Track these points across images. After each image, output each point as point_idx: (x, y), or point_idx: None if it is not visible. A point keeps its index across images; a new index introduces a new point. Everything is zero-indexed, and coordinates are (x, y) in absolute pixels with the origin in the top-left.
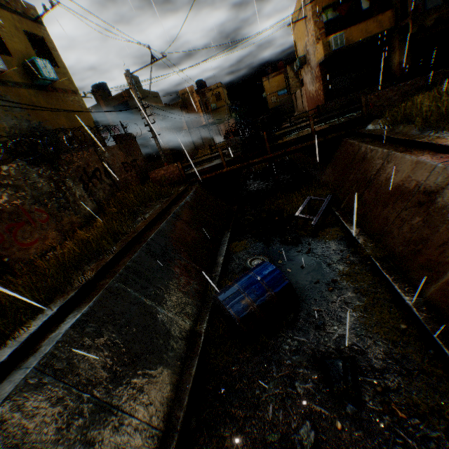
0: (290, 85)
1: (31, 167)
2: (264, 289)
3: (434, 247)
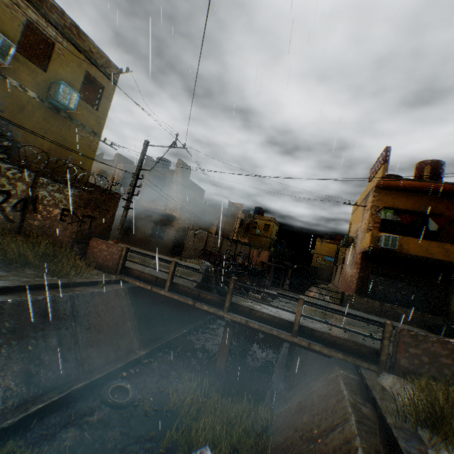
0: (338, 257)
1: None
2: None
3: None
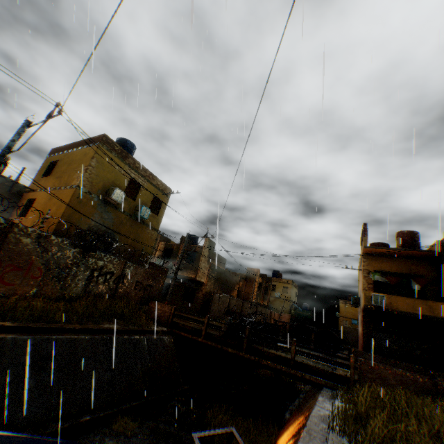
0: None
1: (70, 245)
2: None
3: None
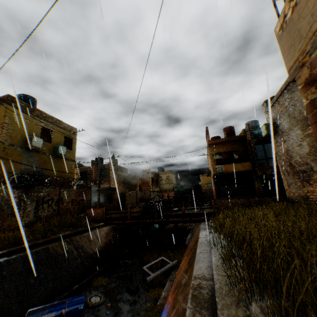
0: None
1: (13, 189)
2: (61, 315)
3: (166, 316)
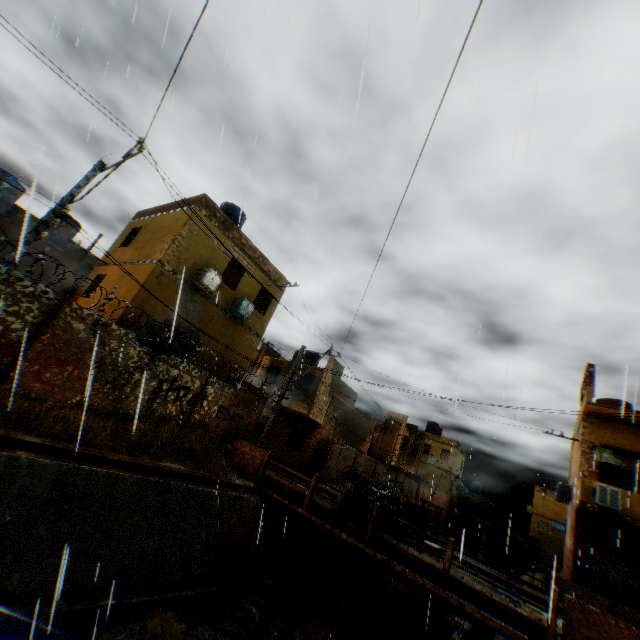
0: None
1: (135, 341)
2: None
3: None
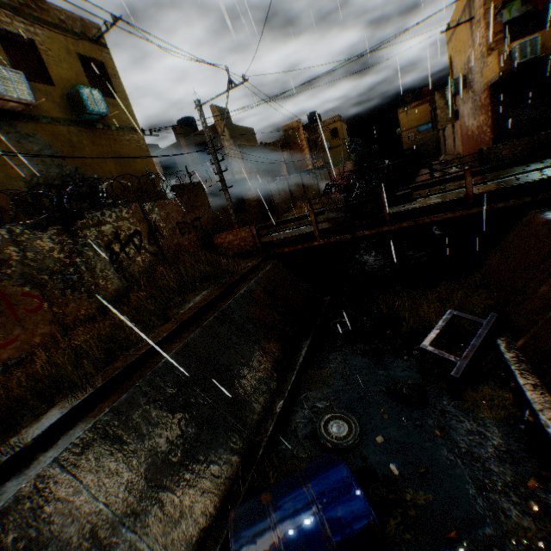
0: (437, 117)
1: (32, 232)
2: (324, 548)
3: None
